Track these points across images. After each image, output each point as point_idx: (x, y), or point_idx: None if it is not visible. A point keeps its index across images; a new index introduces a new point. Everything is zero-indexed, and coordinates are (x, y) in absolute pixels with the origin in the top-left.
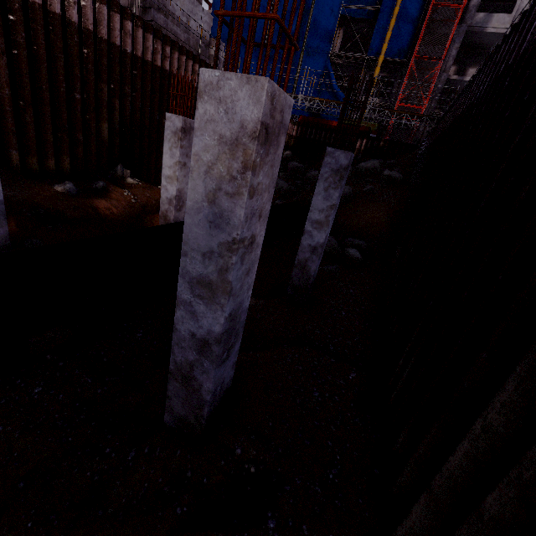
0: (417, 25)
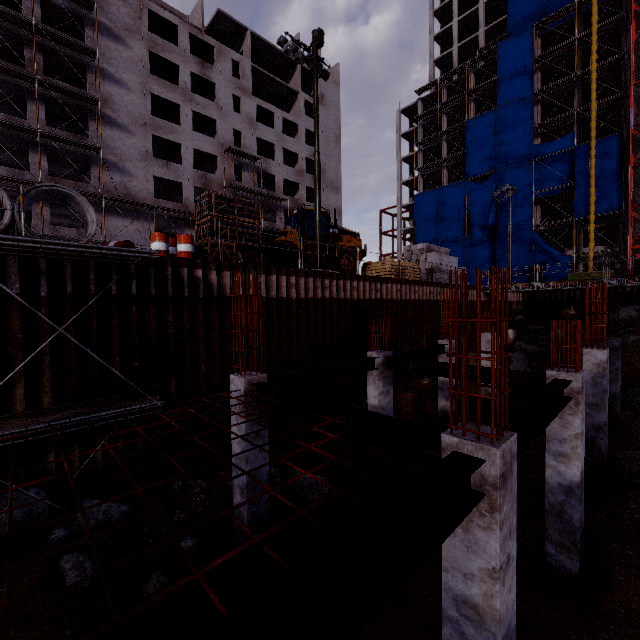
0: (621, 183)
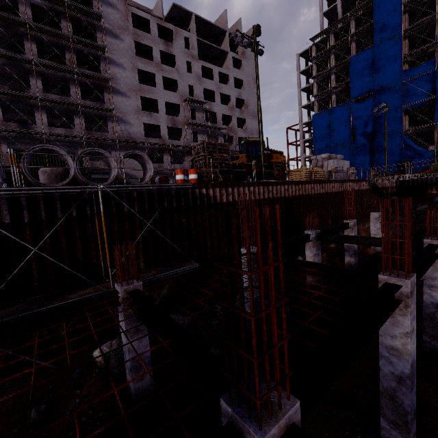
0: None
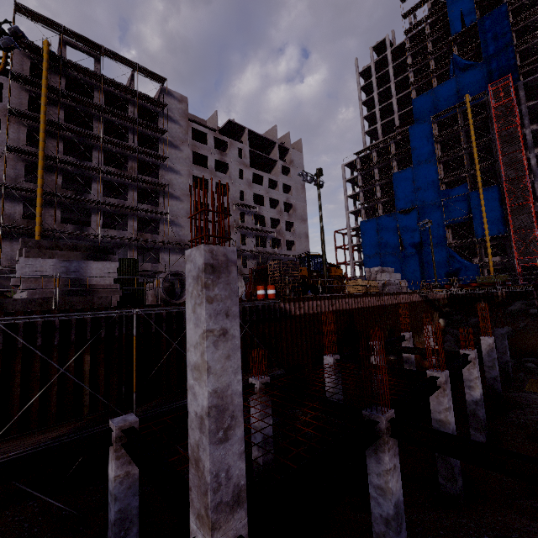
0: (503, 216)
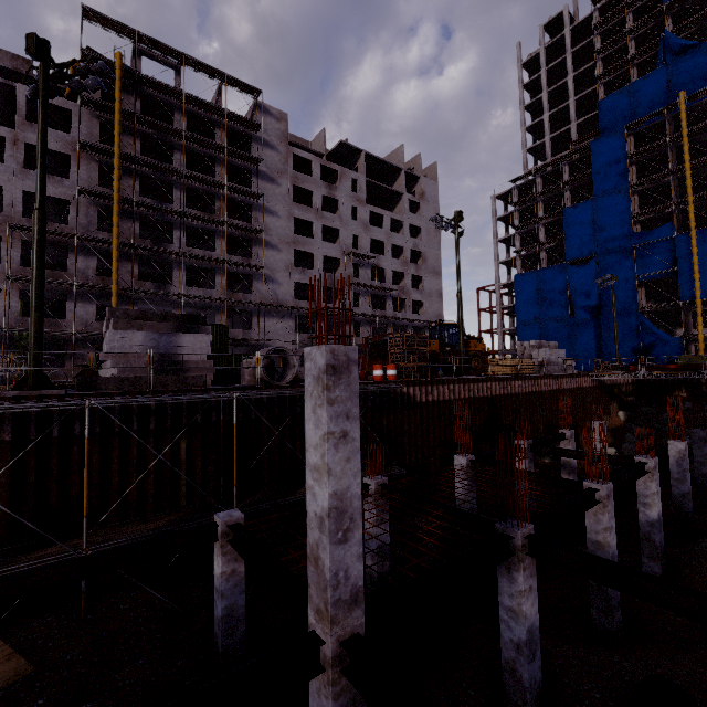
0: None
